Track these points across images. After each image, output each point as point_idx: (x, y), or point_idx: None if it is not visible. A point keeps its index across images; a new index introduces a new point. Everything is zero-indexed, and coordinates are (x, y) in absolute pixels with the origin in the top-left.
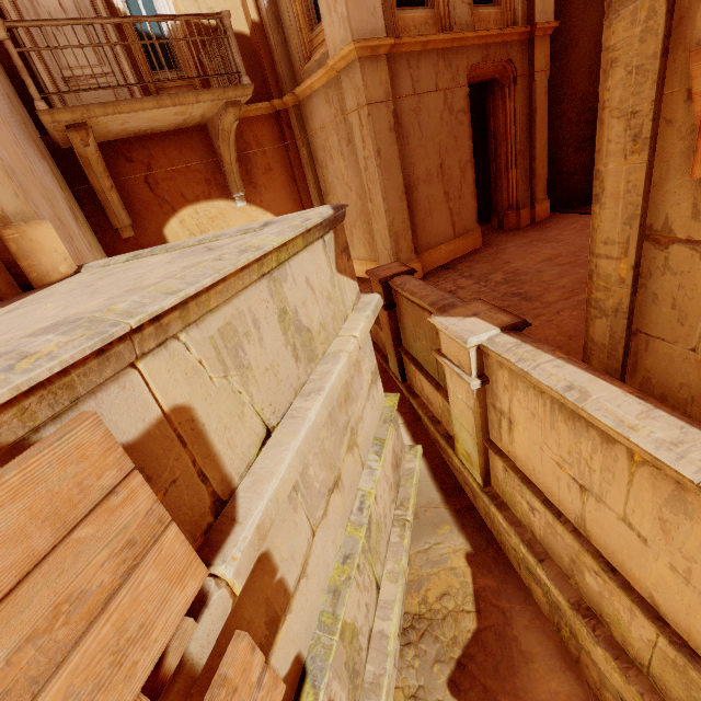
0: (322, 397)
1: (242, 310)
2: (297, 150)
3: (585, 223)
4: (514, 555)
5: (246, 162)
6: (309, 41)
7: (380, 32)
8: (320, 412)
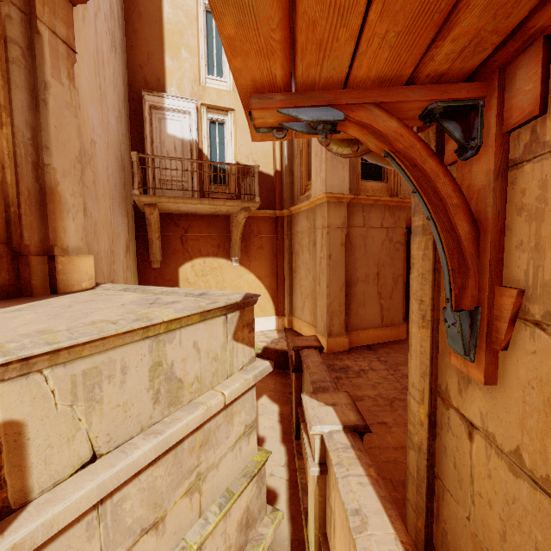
0: (157, 440)
1: (115, 359)
2: (283, 240)
3: None
4: None
5: (248, 240)
6: (306, 185)
7: (345, 190)
8: (147, 453)
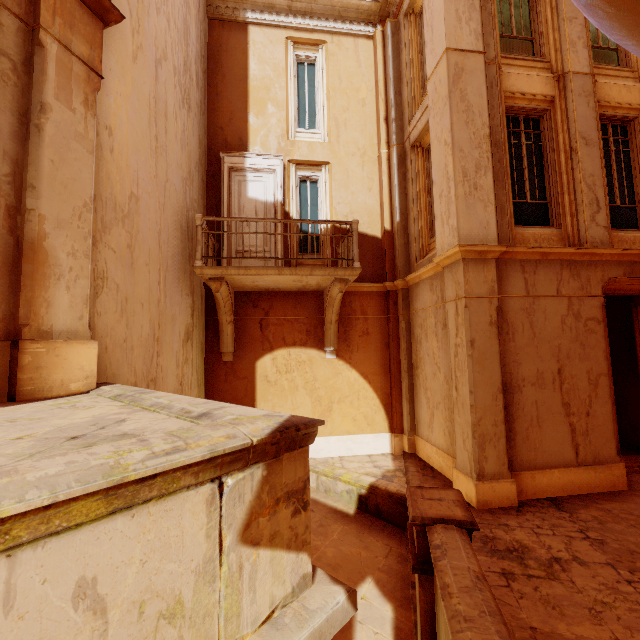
0: None
1: None
2: (397, 323)
3: None
4: None
5: (347, 324)
6: (427, 244)
7: (491, 241)
8: None
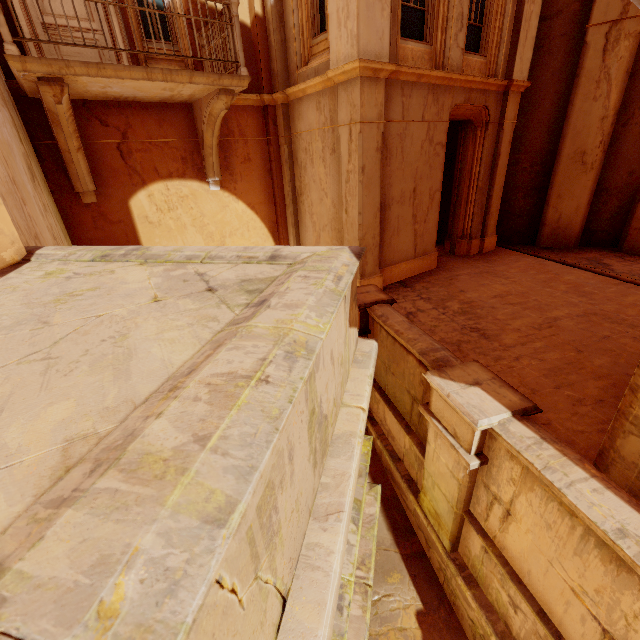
0: (343, 524)
1: (281, 447)
2: (278, 146)
3: (528, 264)
4: (469, 625)
5: (227, 148)
6: (309, 46)
7: (384, 56)
8: (342, 552)
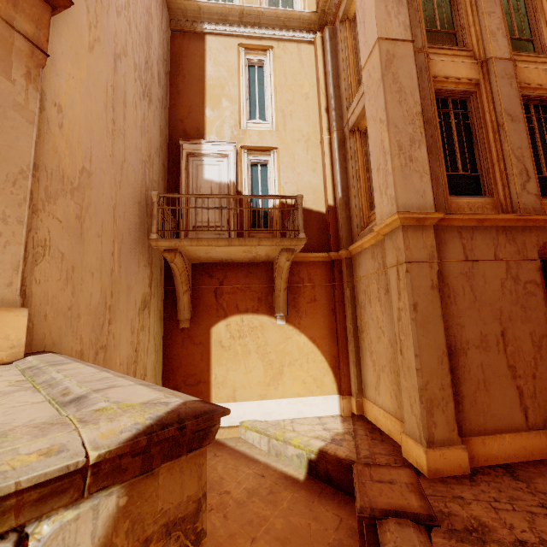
0: None
1: None
2: (342, 290)
3: None
4: None
5: (296, 291)
6: (367, 217)
7: (428, 208)
8: None
